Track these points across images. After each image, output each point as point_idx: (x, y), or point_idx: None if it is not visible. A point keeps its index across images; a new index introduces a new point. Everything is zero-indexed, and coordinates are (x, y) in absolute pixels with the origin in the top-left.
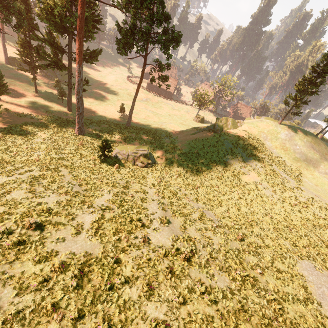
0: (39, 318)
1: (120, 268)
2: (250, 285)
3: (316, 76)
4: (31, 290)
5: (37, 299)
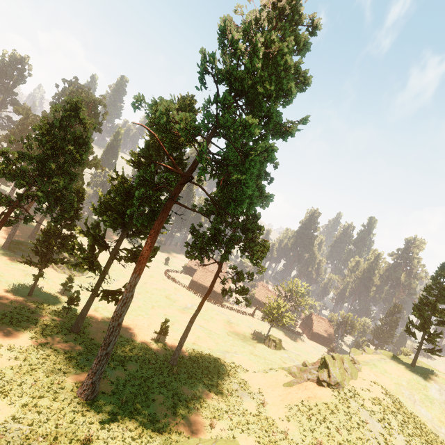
0: None
1: None
2: None
3: (436, 300)
4: None
5: None
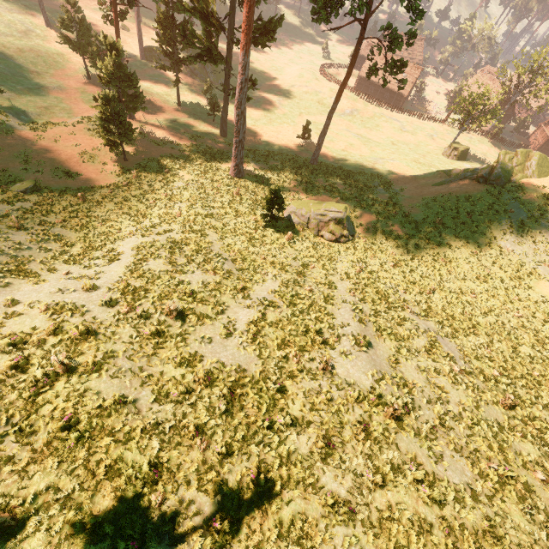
0: (180, 438)
1: (285, 401)
2: (515, 496)
3: None
4: (171, 399)
5: (178, 413)
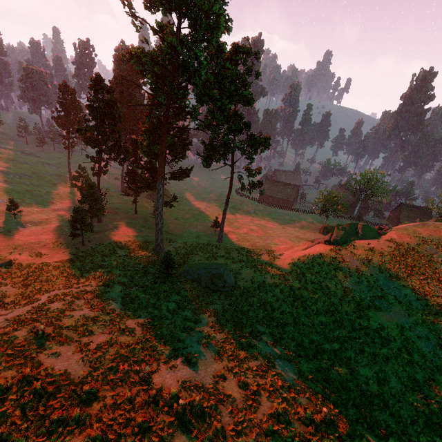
0: None
1: (91, 402)
2: None
3: None
4: None
5: None
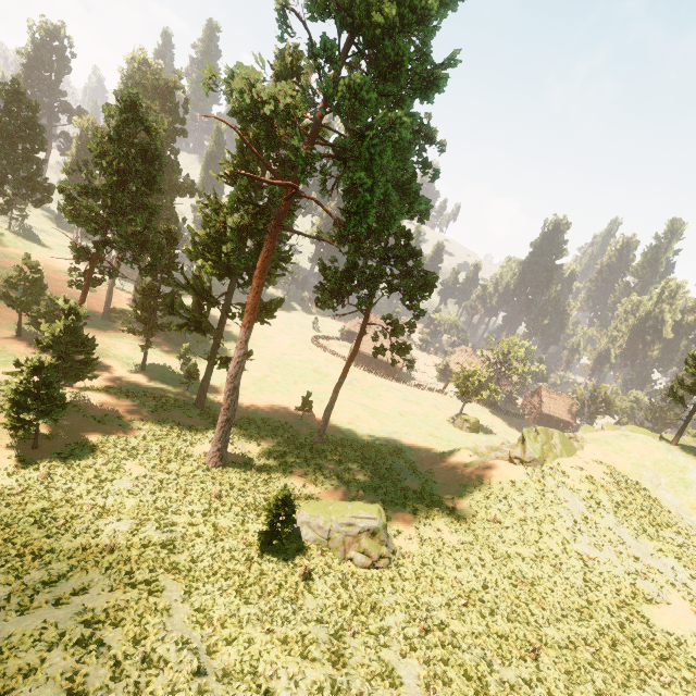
0: None
1: None
2: None
3: None
4: None
5: None
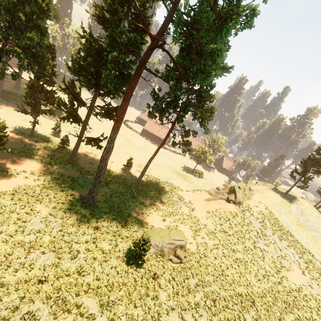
0: None
1: None
2: None
3: (320, 158)
4: None
5: None
